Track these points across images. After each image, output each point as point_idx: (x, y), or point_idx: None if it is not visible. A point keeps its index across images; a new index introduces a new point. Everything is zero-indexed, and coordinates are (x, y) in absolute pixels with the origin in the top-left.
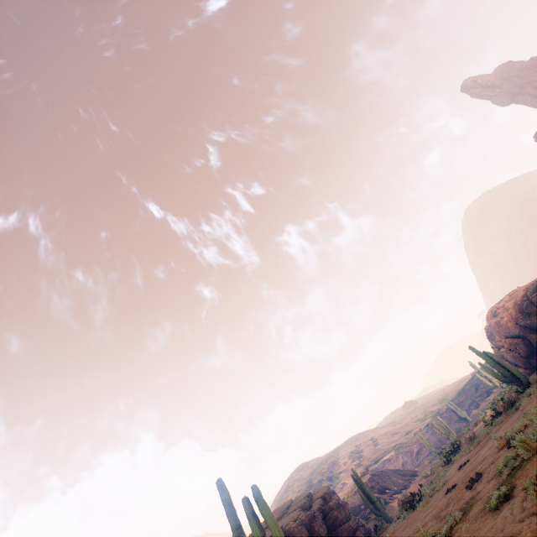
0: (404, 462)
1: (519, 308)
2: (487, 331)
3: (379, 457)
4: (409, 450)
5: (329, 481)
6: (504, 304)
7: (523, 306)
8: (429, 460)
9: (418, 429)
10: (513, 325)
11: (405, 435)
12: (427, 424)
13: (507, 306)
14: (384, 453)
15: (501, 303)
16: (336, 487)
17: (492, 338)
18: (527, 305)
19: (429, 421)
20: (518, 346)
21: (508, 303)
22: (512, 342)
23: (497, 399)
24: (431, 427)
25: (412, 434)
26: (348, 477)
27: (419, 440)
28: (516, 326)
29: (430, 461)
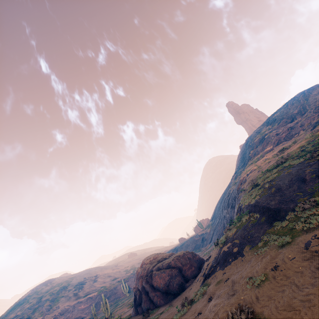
0: (97, 302)
1: (148, 273)
2: (135, 273)
3: (89, 293)
4: (105, 295)
5: (51, 302)
6: (148, 262)
7: (148, 275)
8: (110, 304)
9: (120, 279)
10: (141, 282)
11: (112, 280)
12: (125, 278)
13: (146, 267)
14: (93, 290)
15: (148, 260)
16: (52, 308)
17: (134, 279)
18: (149, 276)
19: (128, 275)
20: (137, 297)
21: (148, 264)
22: (137, 291)
23: (131, 306)
24: (125, 282)
25: (115, 281)
26: (64, 302)
27: (113, 290)
28: (141, 284)
29: (111, 305)
